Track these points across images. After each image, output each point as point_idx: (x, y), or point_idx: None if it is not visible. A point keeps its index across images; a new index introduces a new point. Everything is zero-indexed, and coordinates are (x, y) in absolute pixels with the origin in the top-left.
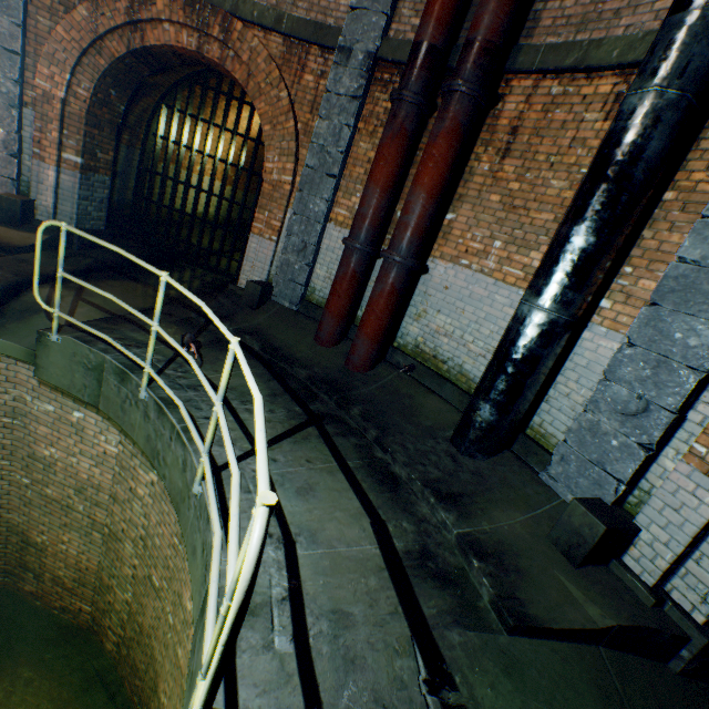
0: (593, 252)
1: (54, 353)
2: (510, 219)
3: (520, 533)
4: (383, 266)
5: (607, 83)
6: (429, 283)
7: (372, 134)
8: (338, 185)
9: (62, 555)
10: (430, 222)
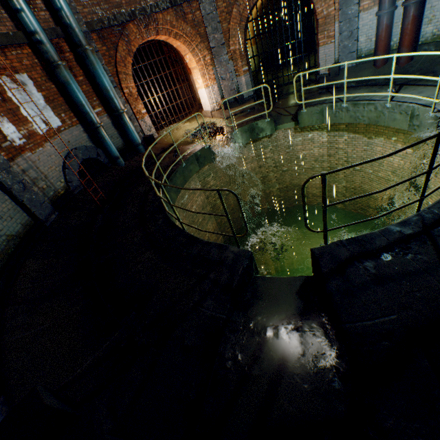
0: None
1: (304, 116)
2: None
3: None
4: (405, 11)
5: None
6: (431, 1)
7: None
8: None
9: (313, 186)
10: None
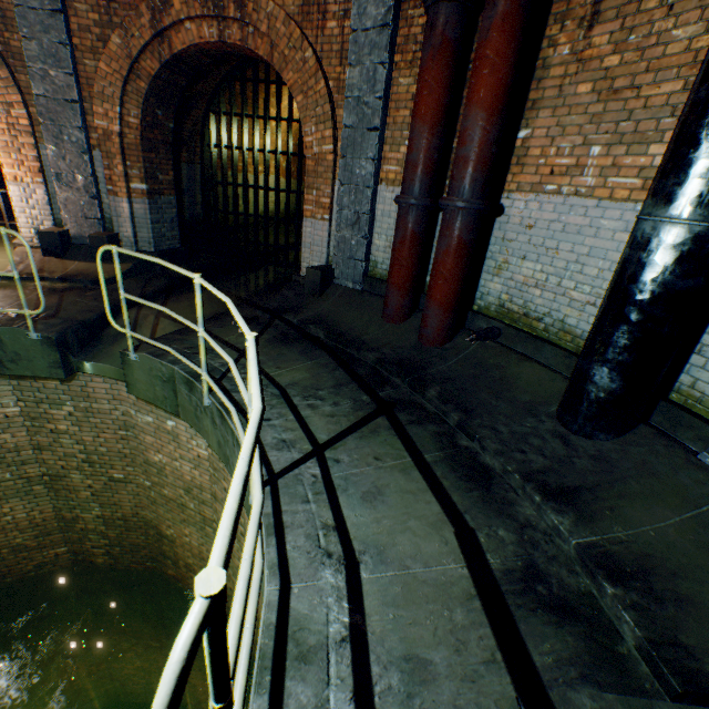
0: None
1: (137, 371)
2: (610, 111)
3: (675, 542)
4: (444, 217)
5: None
6: (506, 225)
7: (412, 64)
8: (382, 138)
9: (188, 546)
10: (495, 147)
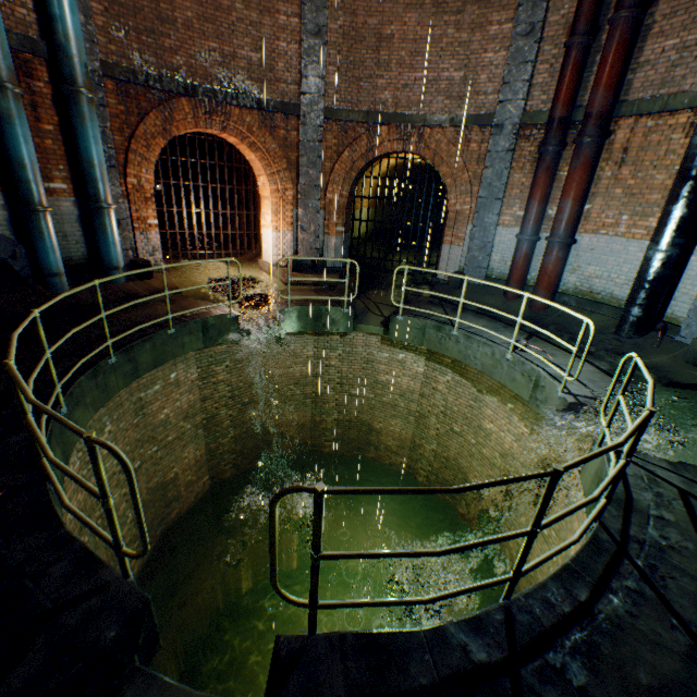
0: (686, 217)
1: (398, 326)
2: (630, 202)
3: (665, 362)
4: (548, 246)
5: (683, 117)
6: (578, 249)
7: (522, 168)
8: (501, 203)
9: (390, 433)
10: (576, 215)
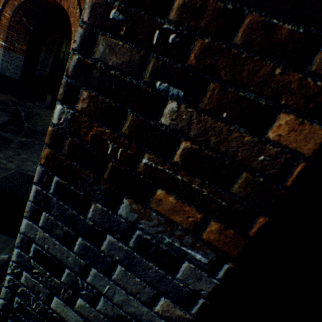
0: None
1: None
2: None
3: None
4: None
5: None
6: None
7: None
8: None
9: None
10: None
